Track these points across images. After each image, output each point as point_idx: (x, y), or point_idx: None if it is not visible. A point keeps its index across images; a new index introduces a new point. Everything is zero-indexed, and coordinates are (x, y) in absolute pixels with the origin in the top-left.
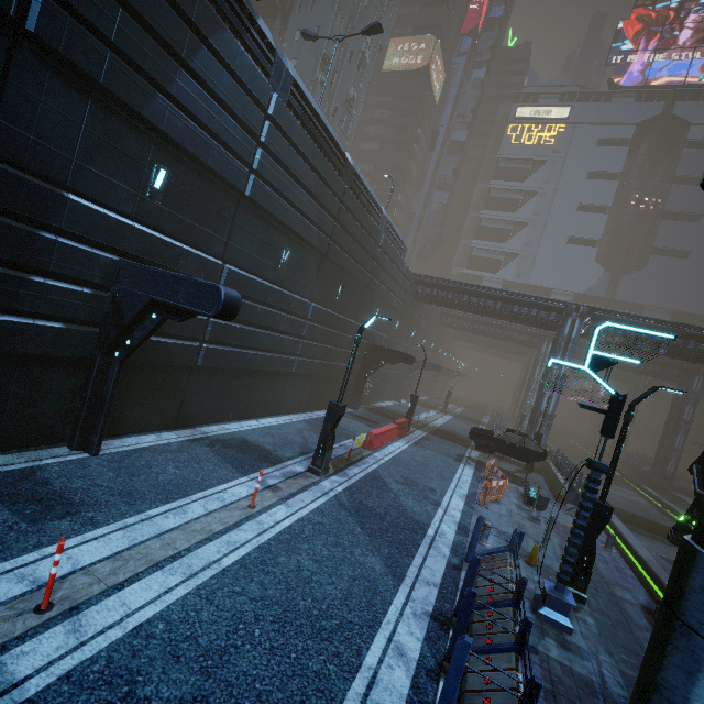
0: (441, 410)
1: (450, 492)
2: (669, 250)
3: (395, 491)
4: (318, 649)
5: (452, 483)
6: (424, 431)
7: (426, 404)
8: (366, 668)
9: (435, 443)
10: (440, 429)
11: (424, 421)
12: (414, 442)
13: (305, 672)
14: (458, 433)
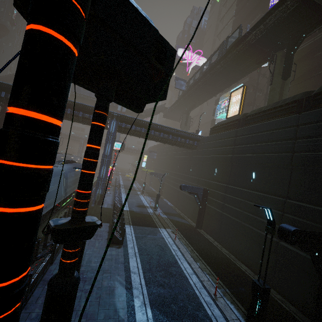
0: None
1: None
2: None
3: None
4: None
5: None
6: None
7: None
8: None
9: None
10: None
11: None
12: None
13: None
14: None
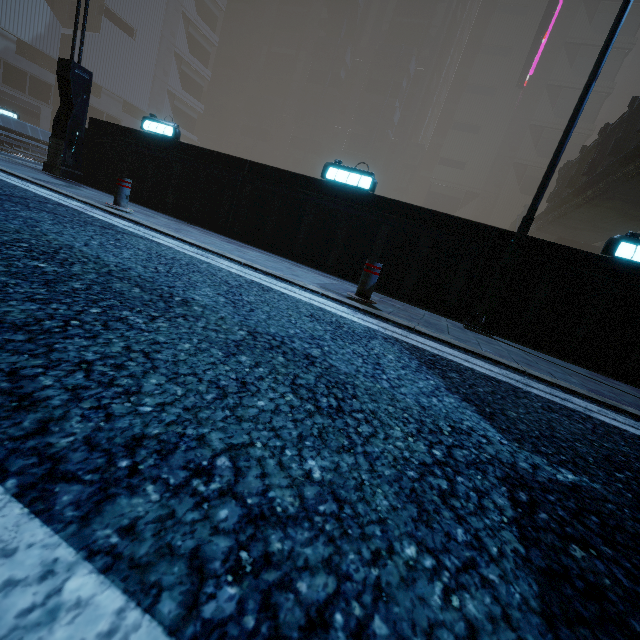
0: None
1: None
2: (118, 18)
3: None
4: None
5: None
6: None
7: None
8: None
9: None
10: None
11: None
12: None
13: None
14: None
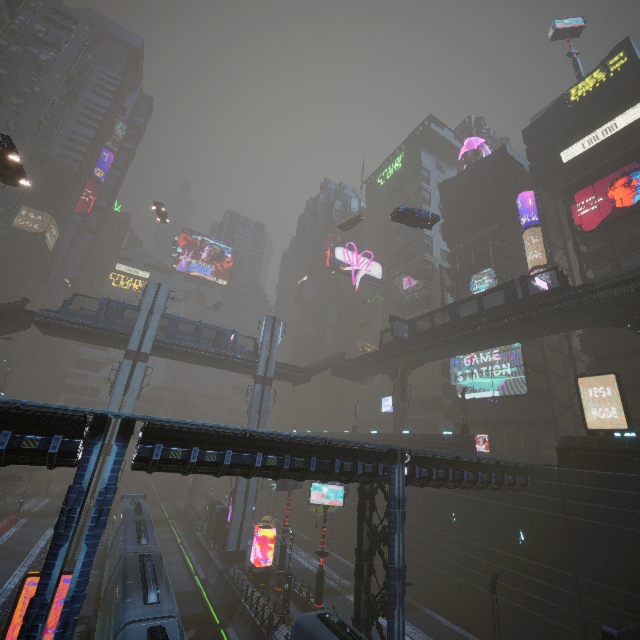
0: (43, 496)
1: (41, 540)
2: None
3: (14, 548)
4: (2, 576)
5: (43, 537)
6: (27, 518)
7: (29, 493)
8: (14, 574)
9: (35, 522)
10: (40, 512)
11: (27, 511)
12: (21, 526)
13: (0, 578)
14: (52, 510)
